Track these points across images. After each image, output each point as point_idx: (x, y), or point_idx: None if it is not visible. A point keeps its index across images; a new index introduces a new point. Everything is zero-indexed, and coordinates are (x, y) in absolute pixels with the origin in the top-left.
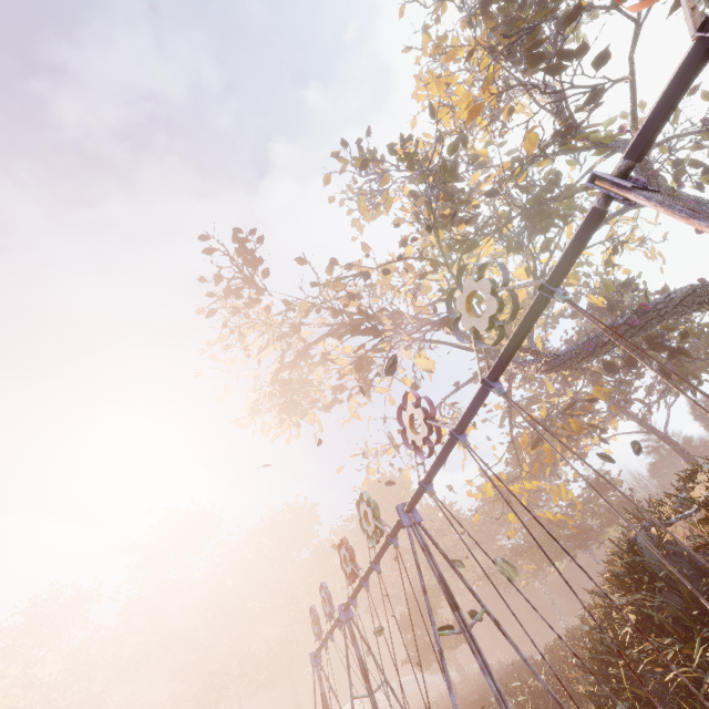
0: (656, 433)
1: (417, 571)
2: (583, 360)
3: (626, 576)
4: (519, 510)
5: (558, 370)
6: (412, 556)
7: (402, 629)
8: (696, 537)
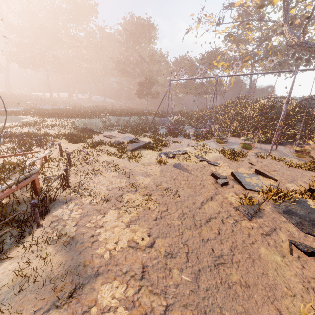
0: (251, 80)
1: (292, 85)
2: (308, 51)
3: (270, 107)
4: (191, 73)
5: (299, 47)
6: (147, 64)
7: (141, 85)
8: (291, 108)
